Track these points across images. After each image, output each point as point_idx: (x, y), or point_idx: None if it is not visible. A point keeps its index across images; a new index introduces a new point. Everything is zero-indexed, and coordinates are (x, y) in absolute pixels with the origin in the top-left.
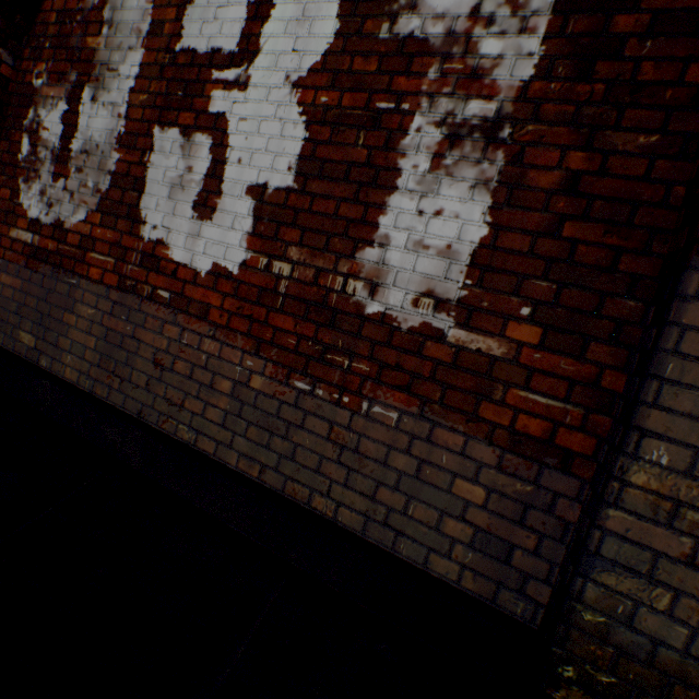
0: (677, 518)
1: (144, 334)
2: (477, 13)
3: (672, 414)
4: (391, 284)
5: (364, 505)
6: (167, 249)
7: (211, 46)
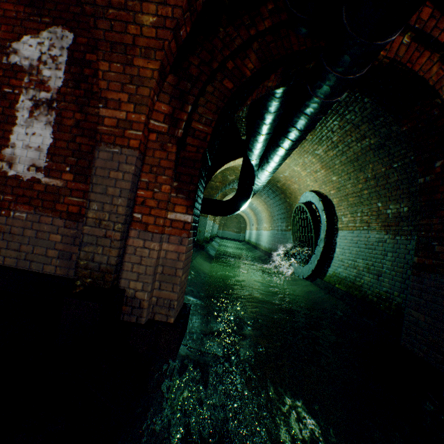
0: (101, 224)
1: None
2: (41, 60)
3: (97, 194)
4: (18, 163)
5: (16, 254)
6: None
7: None
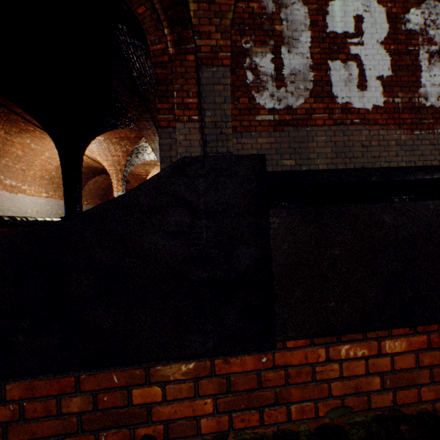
0: None
1: (353, 138)
2: (425, 24)
3: None
4: (429, 97)
5: None
6: (351, 105)
7: (342, 31)
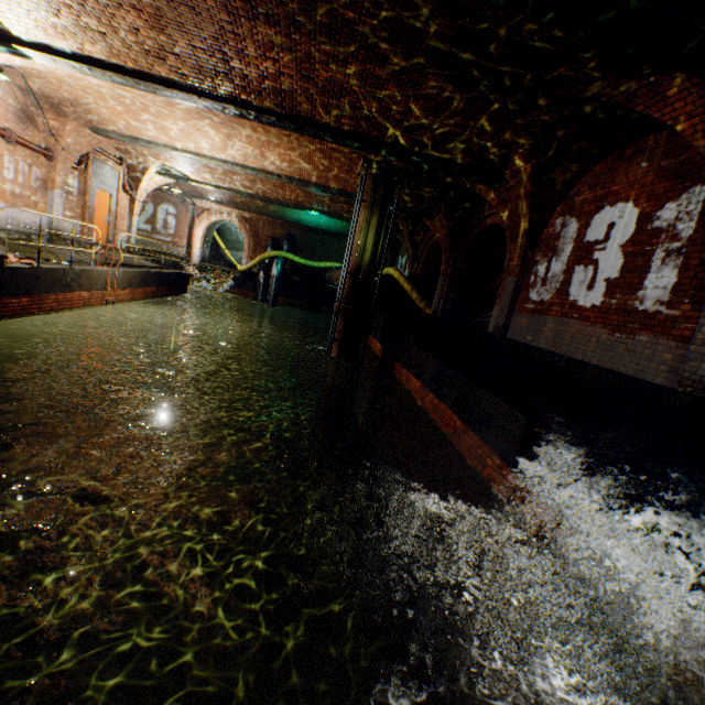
0: None
1: (567, 329)
2: (676, 218)
3: None
4: (646, 300)
5: (634, 367)
6: (576, 302)
7: (594, 239)
